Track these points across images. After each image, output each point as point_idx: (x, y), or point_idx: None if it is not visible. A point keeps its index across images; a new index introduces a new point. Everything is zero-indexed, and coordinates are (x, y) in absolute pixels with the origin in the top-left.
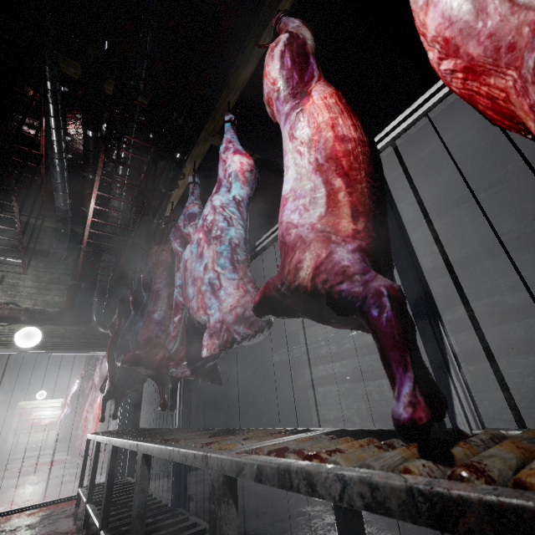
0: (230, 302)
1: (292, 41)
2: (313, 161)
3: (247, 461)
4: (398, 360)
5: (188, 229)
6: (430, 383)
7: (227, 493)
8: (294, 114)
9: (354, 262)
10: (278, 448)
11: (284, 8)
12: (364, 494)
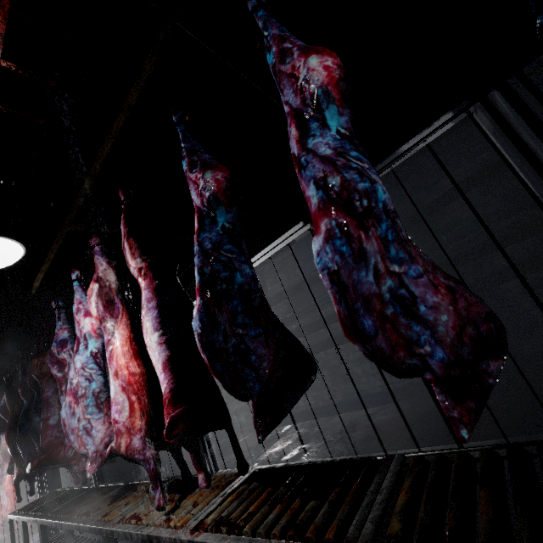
0: (101, 436)
1: (102, 291)
2: (121, 385)
3: (115, 530)
4: (155, 485)
5: (63, 355)
6: (185, 471)
7: (112, 542)
8: (109, 350)
9: (140, 445)
10: (131, 515)
11: (106, 148)
12: (141, 537)
